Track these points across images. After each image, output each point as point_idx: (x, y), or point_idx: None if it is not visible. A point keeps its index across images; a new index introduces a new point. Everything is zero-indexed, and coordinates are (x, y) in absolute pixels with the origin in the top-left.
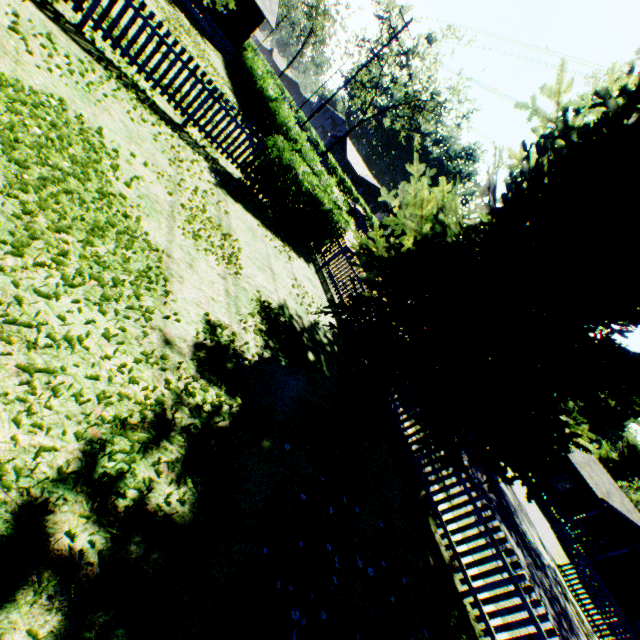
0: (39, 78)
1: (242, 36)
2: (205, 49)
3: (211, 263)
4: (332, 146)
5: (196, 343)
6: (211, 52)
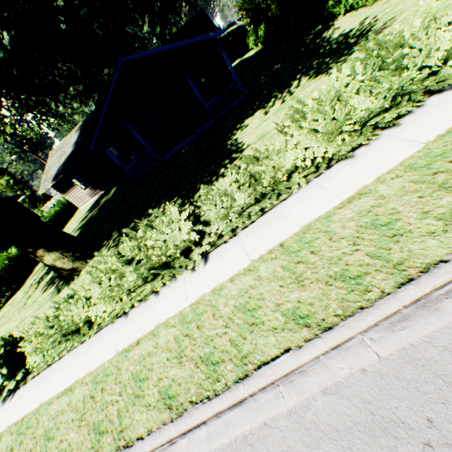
0: None
1: None
2: None
3: None
4: None
5: None
6: None
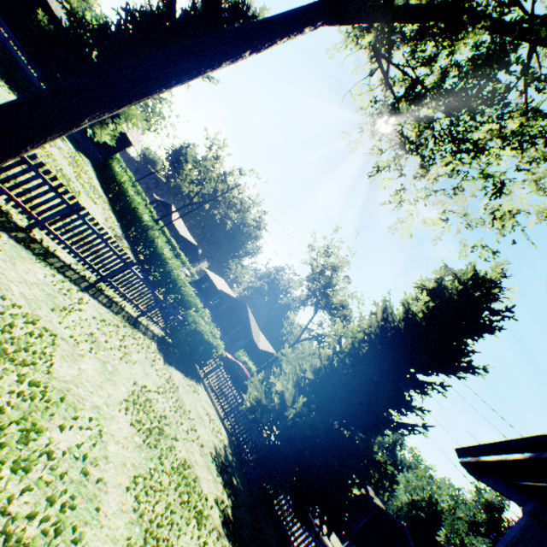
0: (124, 373)
1: (111, 151)
2: (88, 171)
3: (196, 448)
4: (164, 216)
5: (221, 523)
6: (88, 168)
